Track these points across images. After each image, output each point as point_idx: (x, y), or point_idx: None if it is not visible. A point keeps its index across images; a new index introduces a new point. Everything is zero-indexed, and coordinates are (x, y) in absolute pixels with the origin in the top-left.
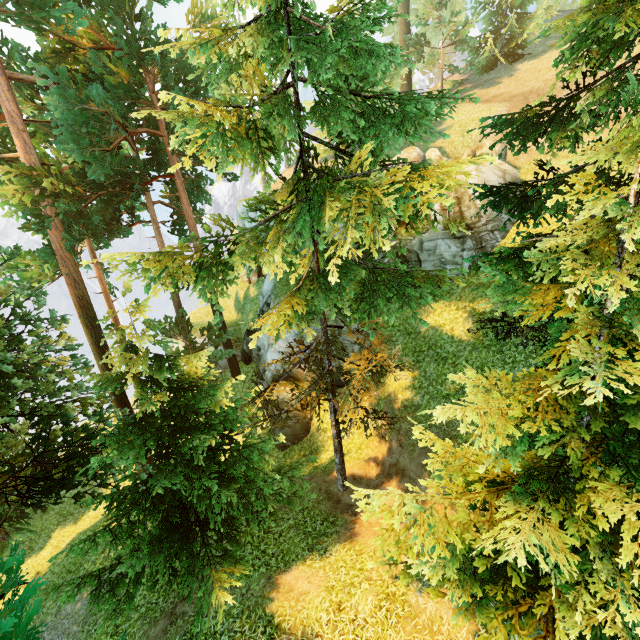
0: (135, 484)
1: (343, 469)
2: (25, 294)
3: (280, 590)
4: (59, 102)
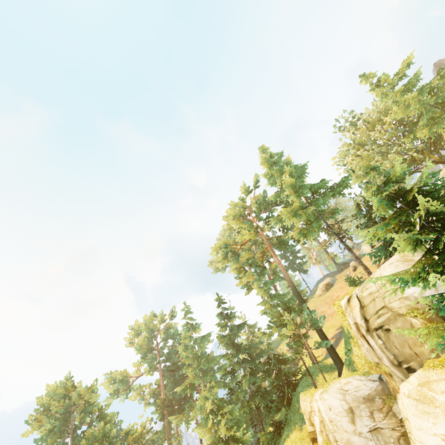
0: None
1: None
2: (156, 439)
3: None
4: (169, 382)
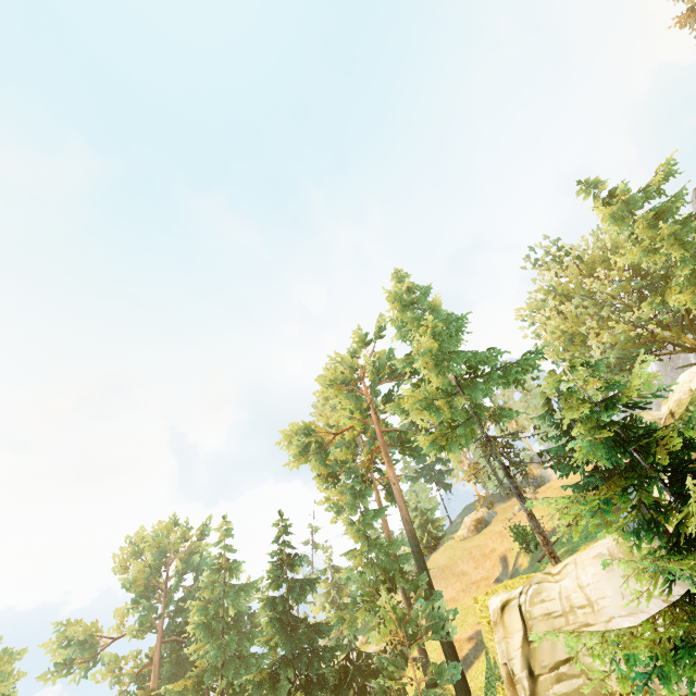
0: None
1: None
2: None
3: None
4: (168, 661)
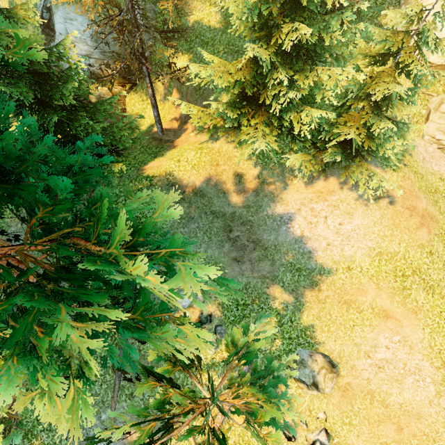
0: None
1: (160, 120)
2: None
3: (147, 169)
4: None
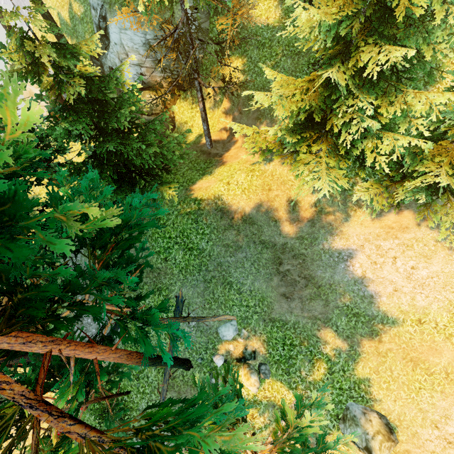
0: (82, 161)
1: (209, 134)
2: None
3: (195, 190)
4: None
